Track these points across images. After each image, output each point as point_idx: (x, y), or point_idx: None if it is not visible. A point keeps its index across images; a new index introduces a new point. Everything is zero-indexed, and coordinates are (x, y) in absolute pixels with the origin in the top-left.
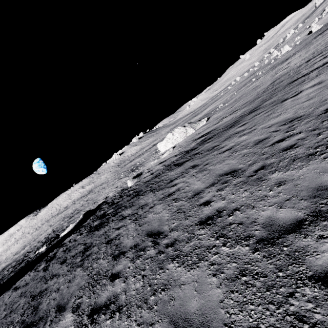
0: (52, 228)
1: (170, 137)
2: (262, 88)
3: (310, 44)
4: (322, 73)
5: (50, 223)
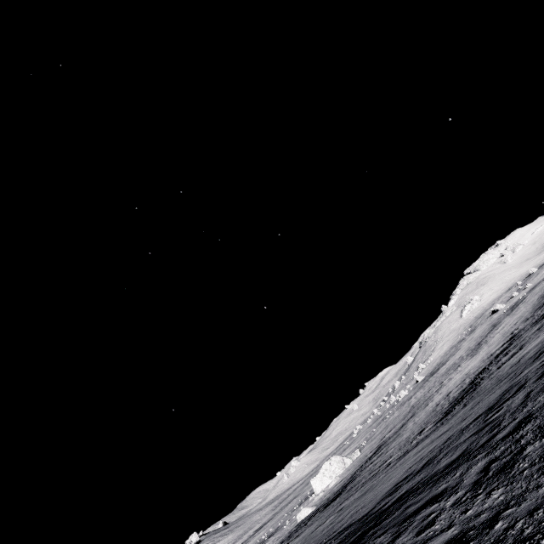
0: None
1: (327, 466)
2: (405, 412)
3: (423, 386)
4: (438, 391)
5: None
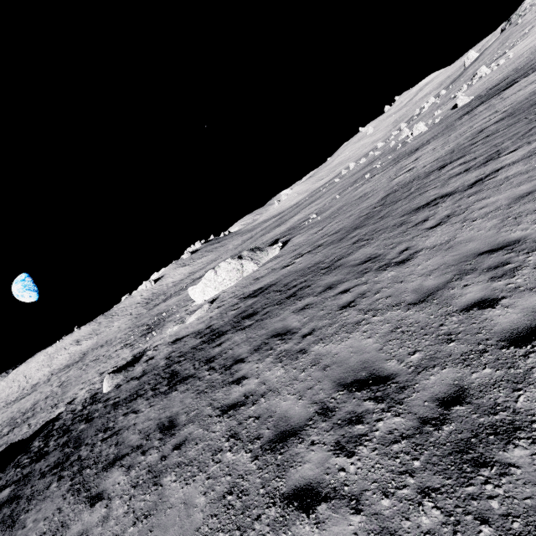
0: None
1: (211, 277)
2: (368, 203)
3: (452, 130)
4: (457, 212)
5: None
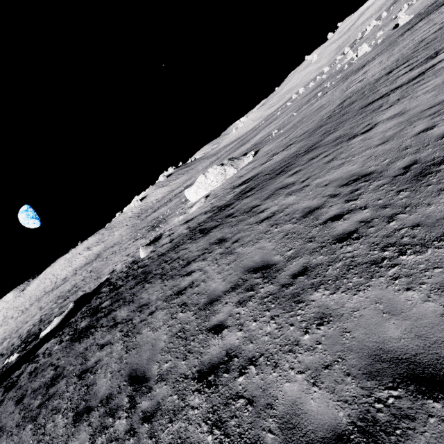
0: (40, 314)
1: (202, 180)
2: (327, 110)
3: (395, 45)
4: (405, 95)
5: (41, 304)
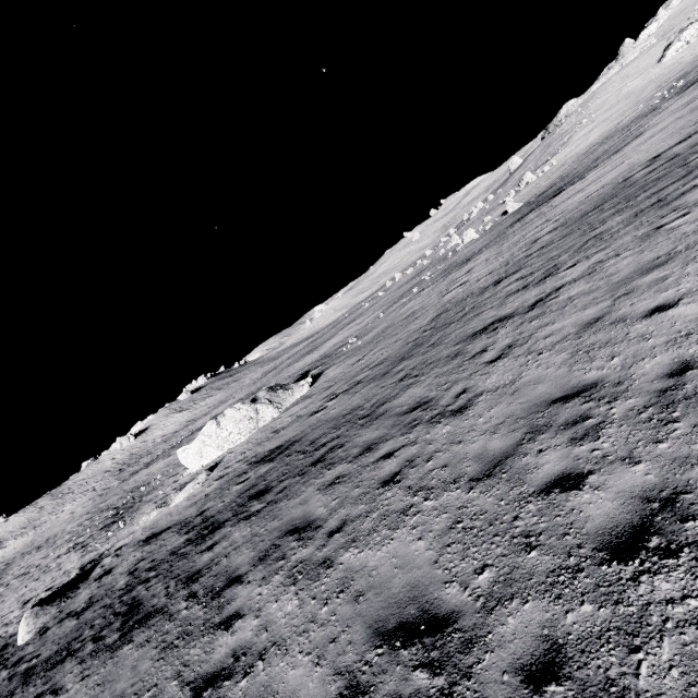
0: None
1: (211, 432)
2: (417, 325)
3: (504, 238)
4: (520, 341)
5: None
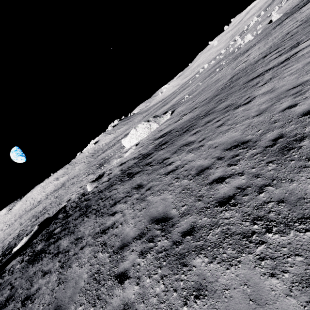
0: (19, 229)
1: (133, 133)
2: (221, 83)
3: (269, 36)
4: (275, 76)
5: (22, 221)
